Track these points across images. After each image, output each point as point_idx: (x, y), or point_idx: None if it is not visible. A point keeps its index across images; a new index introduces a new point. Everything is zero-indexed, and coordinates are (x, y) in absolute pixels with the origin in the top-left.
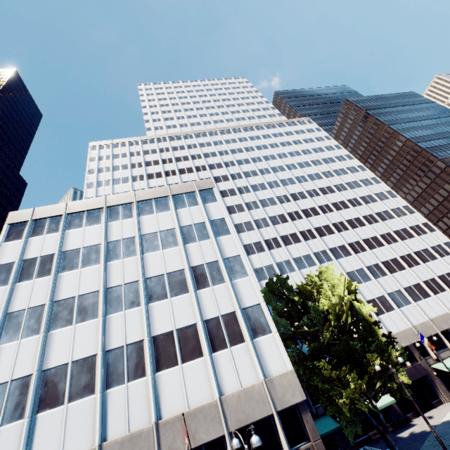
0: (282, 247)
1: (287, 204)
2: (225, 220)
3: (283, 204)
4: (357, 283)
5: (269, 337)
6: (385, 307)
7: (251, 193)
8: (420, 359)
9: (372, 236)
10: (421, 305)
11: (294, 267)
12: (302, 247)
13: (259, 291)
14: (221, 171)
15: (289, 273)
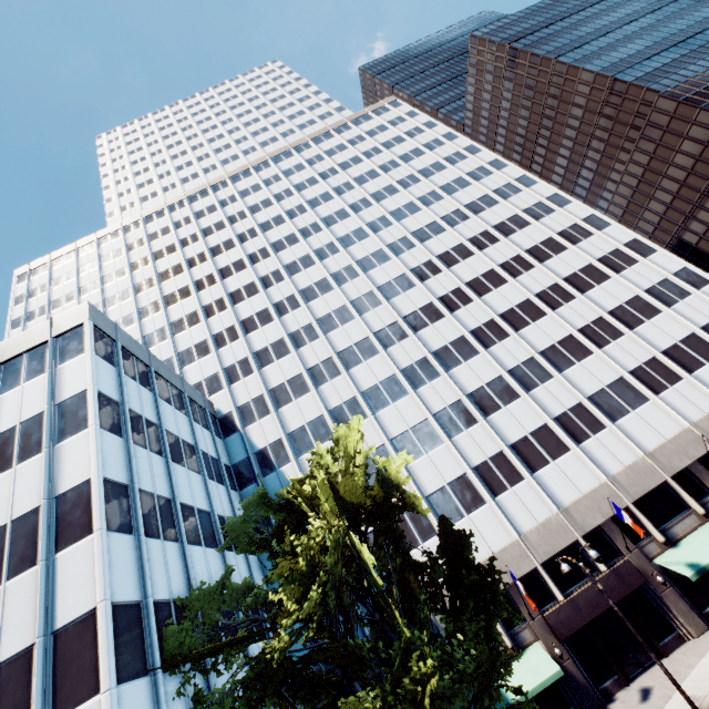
0: (341, 375)
1: (351, 283)
2: (86, 395)
3: (343, 287)
4: (490, 412)
5: (90, 707)
6: (550, 450)
7: (285, 280)
8: (627, 551)
9: (520, 302)
10: (628, 426)
11: (364, 410)
12: (380, 363)
13: (100, 573)
14: (232, 254)
15: None
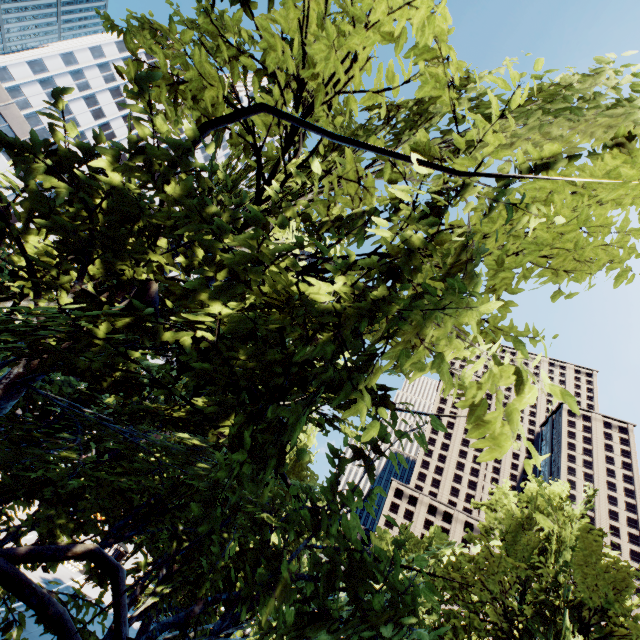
0: None
1: None
2: None
3: None
4: None
5: None
6: None
7: None
8: None
9: None
10: None
11: None
12: None
13: None
14: None
15: None
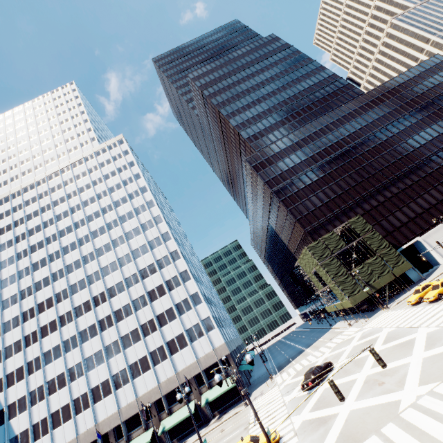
0: (37, 342)
1: (59, 281)
2: None
3: (55, 283)
4: (90, 370)
5: None
6: (105, 392)
7: (30, 275)
8: None
9: (125, 304)
10: (137, 382)
11: (41, 364)
12: (56, 336)
13: None
14: (9, 251)
15: (34, 373)
